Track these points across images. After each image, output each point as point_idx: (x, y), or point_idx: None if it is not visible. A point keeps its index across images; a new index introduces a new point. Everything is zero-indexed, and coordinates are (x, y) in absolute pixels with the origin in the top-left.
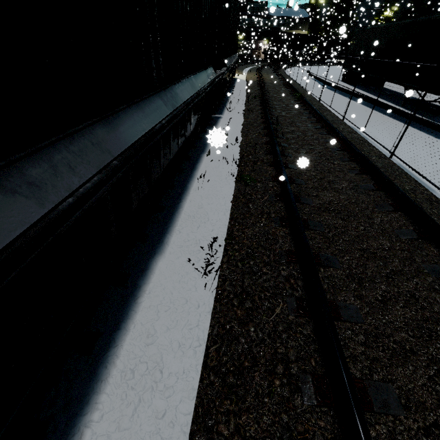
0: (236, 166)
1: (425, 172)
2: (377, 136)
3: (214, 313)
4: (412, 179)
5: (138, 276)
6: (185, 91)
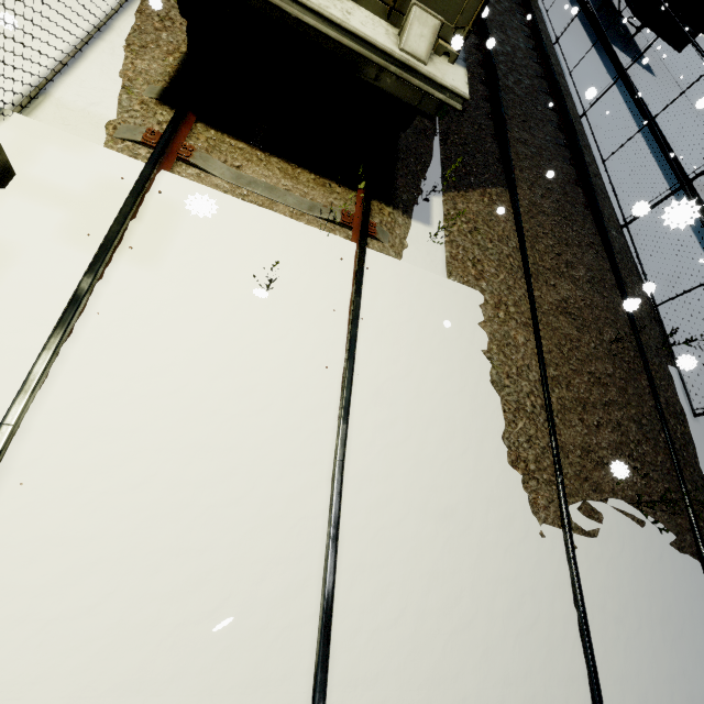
0: None
1: (570, 66)
2: (555, 25)
3: None
4: (559, 62)
5: None
6: None
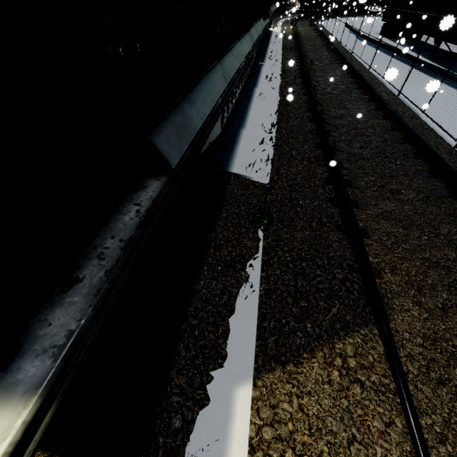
0: (281, 93)
1: (420, 105)
2: (395, 82)
3: (275, 149)
4: (407, 107)
5: (236, 134)
6: (255, 34)
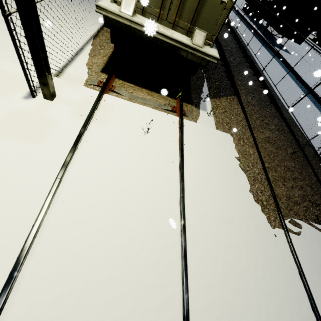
0: None
1: (254, 53)
2: (246, 39)
3: None
4: (250, 52)
5: None
6: None
